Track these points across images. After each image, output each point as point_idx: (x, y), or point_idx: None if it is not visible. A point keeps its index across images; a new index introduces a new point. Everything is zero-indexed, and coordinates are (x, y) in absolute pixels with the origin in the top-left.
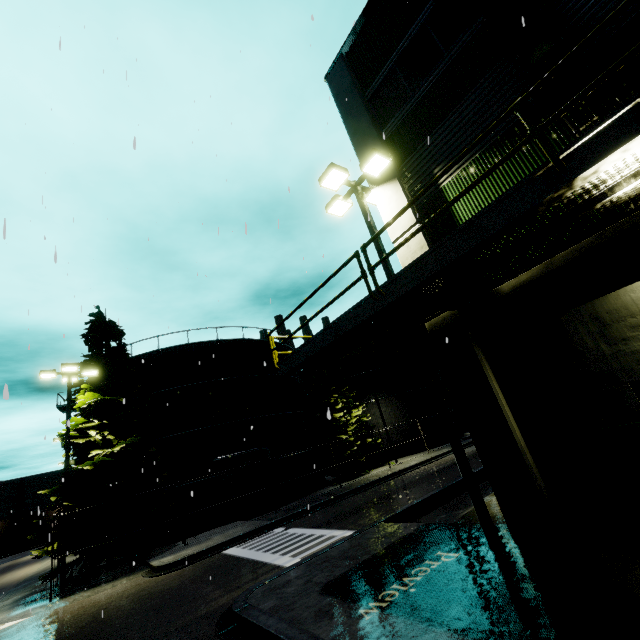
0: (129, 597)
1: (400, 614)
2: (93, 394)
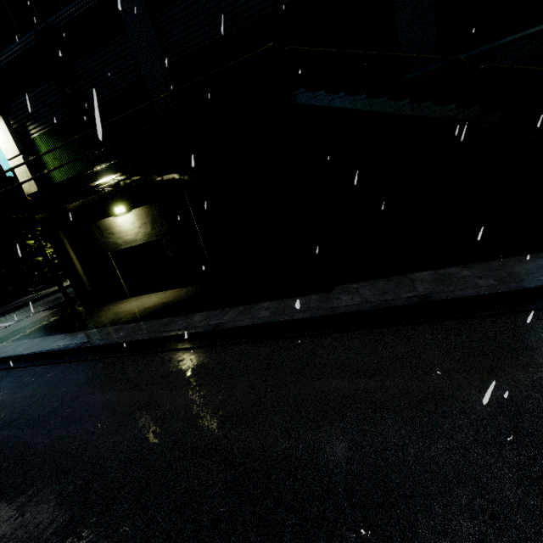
0: None
1: (15, 341)
2: None
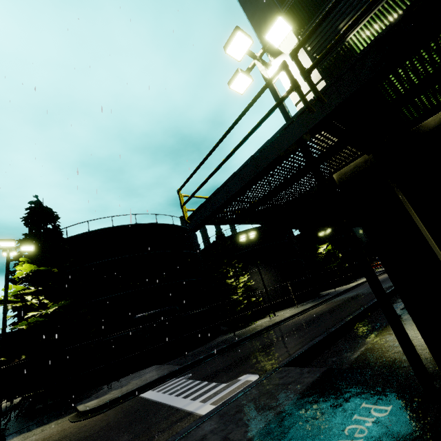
0: None
1: None
2: (30, 265)
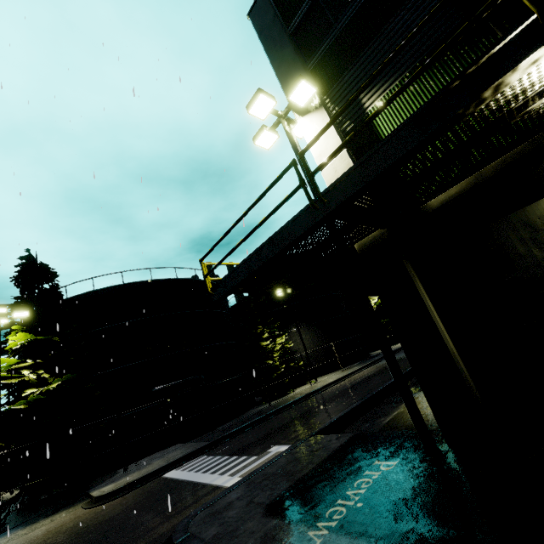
0: (66, 532)
1: (353, 534)
2: (25, 335)
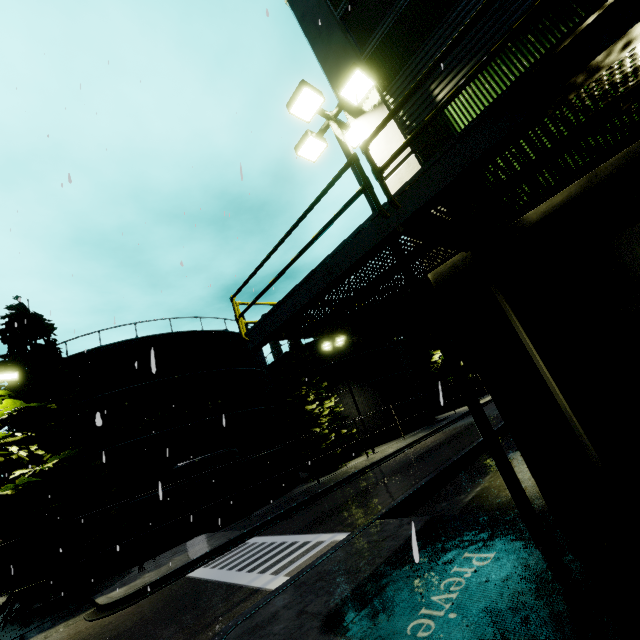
0: None
1: None
2: (13, 402)
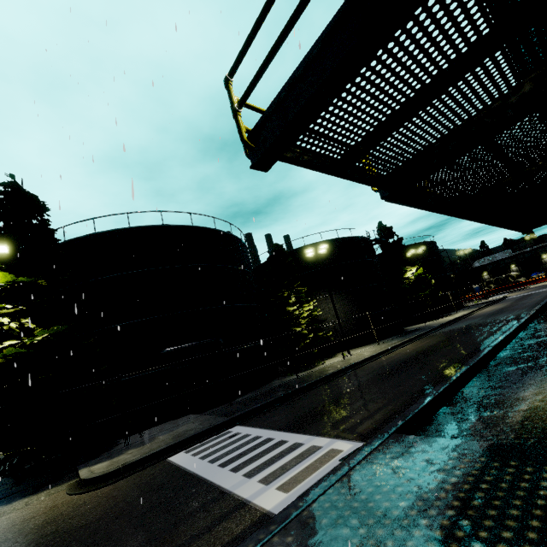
0: (28, 536)
1: None
2: (3, 274)
